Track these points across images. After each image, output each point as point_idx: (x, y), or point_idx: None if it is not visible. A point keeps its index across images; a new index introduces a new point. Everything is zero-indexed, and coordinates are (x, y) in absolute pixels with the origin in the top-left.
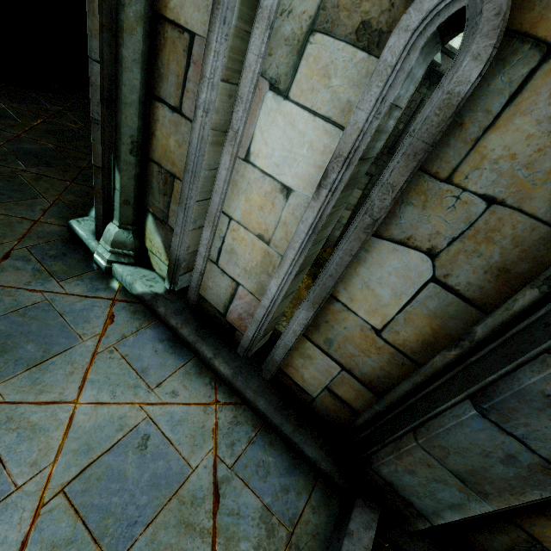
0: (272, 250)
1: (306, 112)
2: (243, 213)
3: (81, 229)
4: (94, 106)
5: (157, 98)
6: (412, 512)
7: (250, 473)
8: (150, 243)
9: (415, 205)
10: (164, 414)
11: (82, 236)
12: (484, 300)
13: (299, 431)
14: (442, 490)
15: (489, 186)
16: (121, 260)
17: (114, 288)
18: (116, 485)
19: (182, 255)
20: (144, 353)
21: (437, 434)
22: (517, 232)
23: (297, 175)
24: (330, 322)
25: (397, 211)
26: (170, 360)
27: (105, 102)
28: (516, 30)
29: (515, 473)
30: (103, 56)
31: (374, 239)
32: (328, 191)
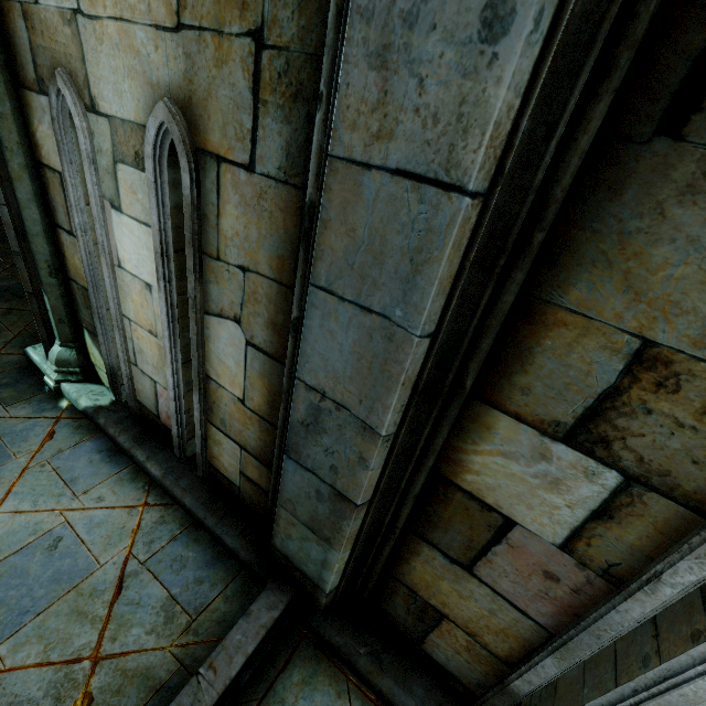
0: (161, 342)
1: (135, 221)
2: (134, 313)
3: (36, 355)
4: (12, 241)
5: (58, 226)
6: (311, 585)
7: (163, 568)
8: (93, 357)
9: (213, 282)
10: (84, 518)
11: (36, 361)
12: (277, 353)
13: (223, 523)
14: (310, 548)
15: (238, 258)
16: (69, 378)
17: (61, 407)
18: (17, 581)
19: (115, 363)
20: (78, 464)
21: (281, 487)
22: (266, 291)
23: (149, 272)
24: (216, 402)
25: (207, 289)
26: (104, 469)
27: (21, 236)
28: (200, 149)
29: (328, 509)
30: (9, 200)
31: (207, 317)
32: (164, 282)
